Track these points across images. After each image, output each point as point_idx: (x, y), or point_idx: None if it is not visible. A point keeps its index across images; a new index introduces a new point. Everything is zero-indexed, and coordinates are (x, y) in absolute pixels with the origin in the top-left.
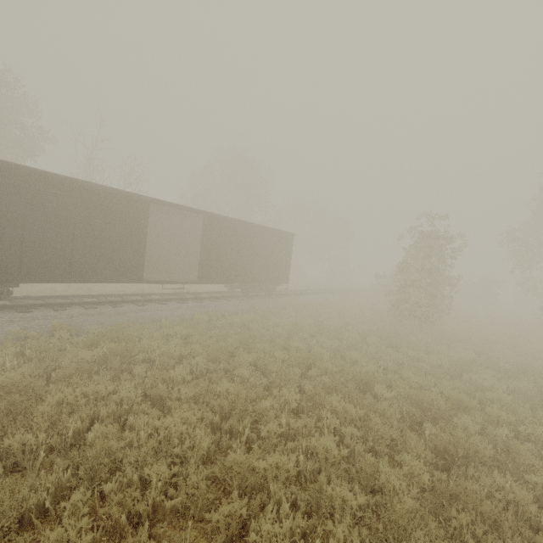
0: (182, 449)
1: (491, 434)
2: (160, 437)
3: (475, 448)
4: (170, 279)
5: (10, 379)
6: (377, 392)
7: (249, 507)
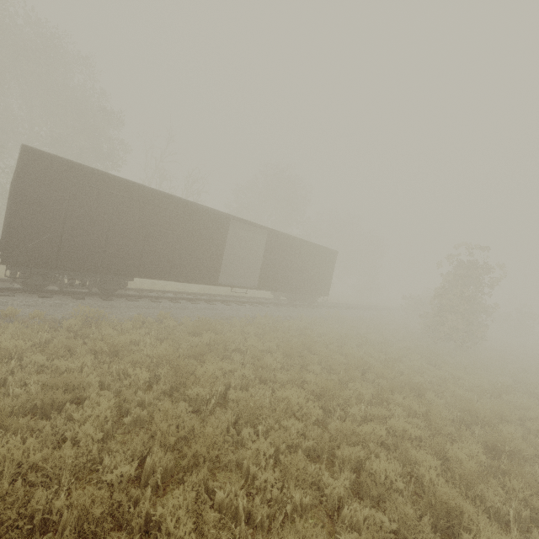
0: (301, 413)
1: (531, 442)
2: (284, 403)
3: (519, 447)
4: (235, 284)
5: (166, 351)
6: (429, 398)
7: (359, 455)
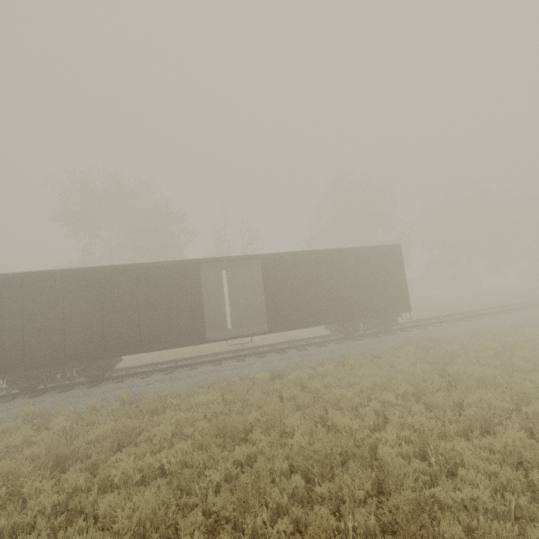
0: None
1: None
2: None
3: None
4: (240, 333)
5: None
6: None
7: None
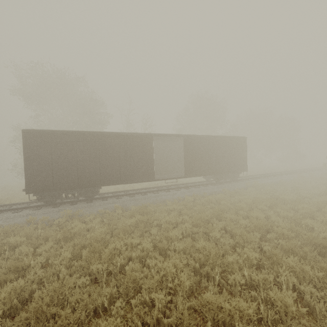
0: (174, 284)
1: None
2: (161, 274)
3: None
4: (169, 177)
5: (95, 234)
6: None
7: None
